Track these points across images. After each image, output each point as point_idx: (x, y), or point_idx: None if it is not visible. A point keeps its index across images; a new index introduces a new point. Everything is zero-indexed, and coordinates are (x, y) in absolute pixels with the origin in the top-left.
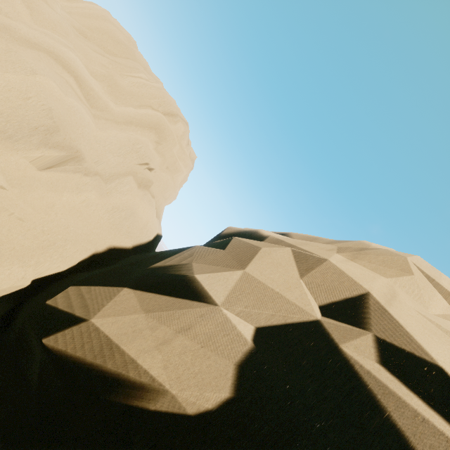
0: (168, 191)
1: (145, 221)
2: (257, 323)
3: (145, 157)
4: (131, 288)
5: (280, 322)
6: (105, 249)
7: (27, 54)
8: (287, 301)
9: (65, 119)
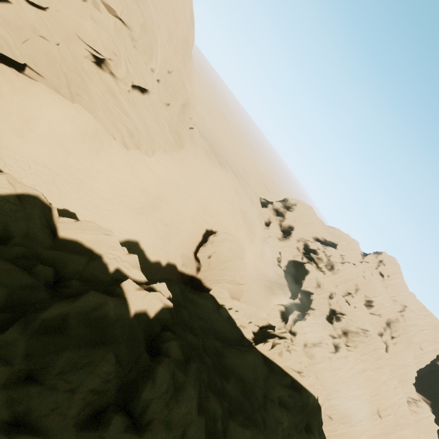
0: None
1: None
2: None
3: None
4: None
5: None
6: (436, 355)
7: (434, 343)
8: None
9: (437, 349)
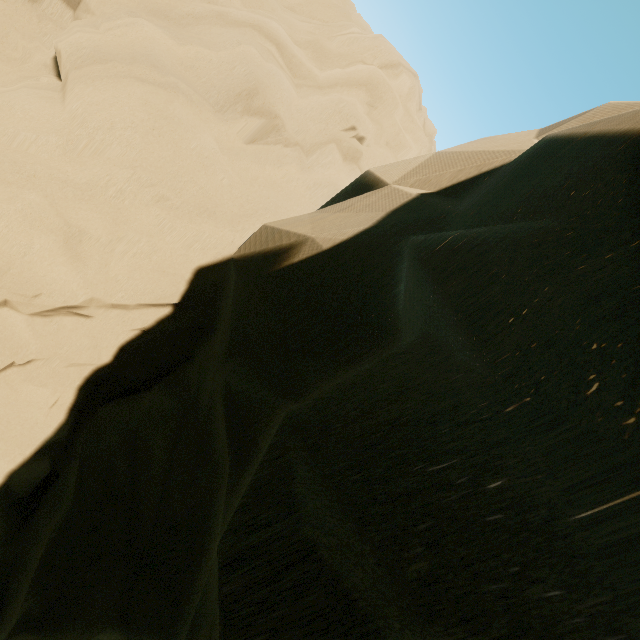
0: None
1: None
2: (437, 187)
3: (349, 117)
4: None
5: (470, 175)
6: None
7: (235, 32)
8: (491, 153)
9: (263, 82)
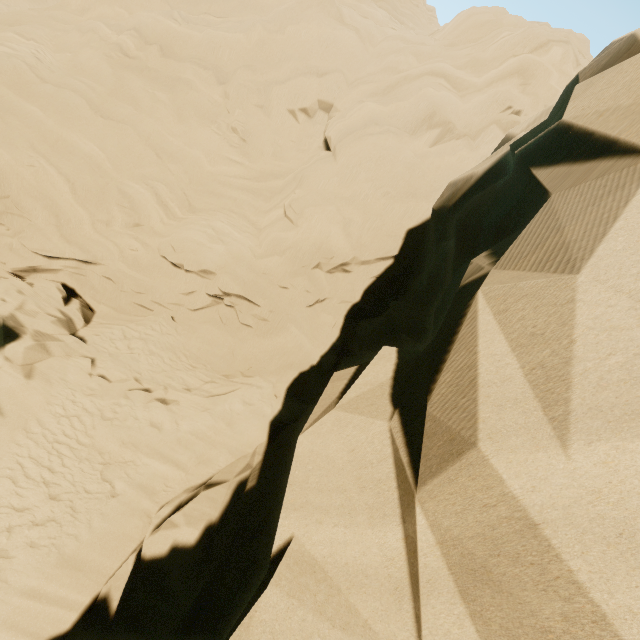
0: None
1: None
2: None
3: (504, 101)
4: None
5: None
6: None
7: (417, 83)
8: None
9: (438, 105)
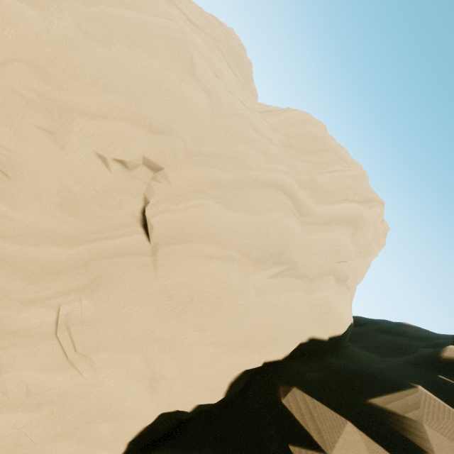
0: (360, 276)
1: (340, 314)
2: None
3: (345, 257)
4: (355, 425)
5: None
6: (307, 339)
7: (266, 195)
8: None
9: (289, 242)
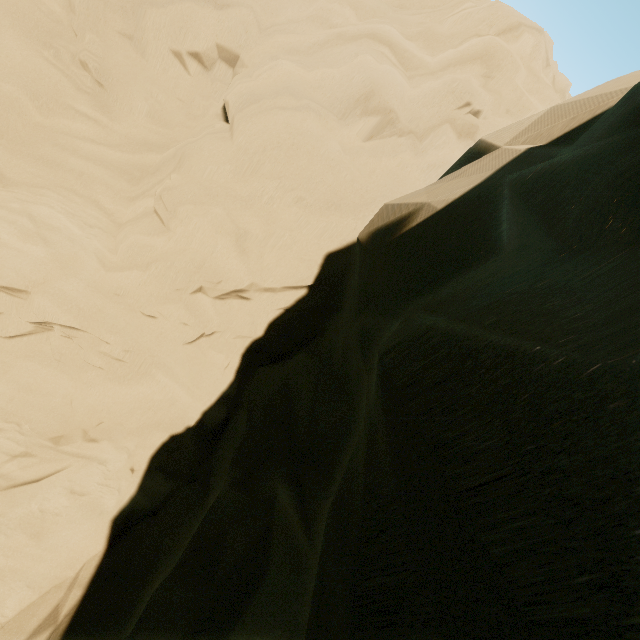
0: None
1: None
2: (548, 139)
3: (463, 94)
4: None
5: (583, 120)
6: None
7: (353, 46)
8: (607, 94)
9: (378, 83)
